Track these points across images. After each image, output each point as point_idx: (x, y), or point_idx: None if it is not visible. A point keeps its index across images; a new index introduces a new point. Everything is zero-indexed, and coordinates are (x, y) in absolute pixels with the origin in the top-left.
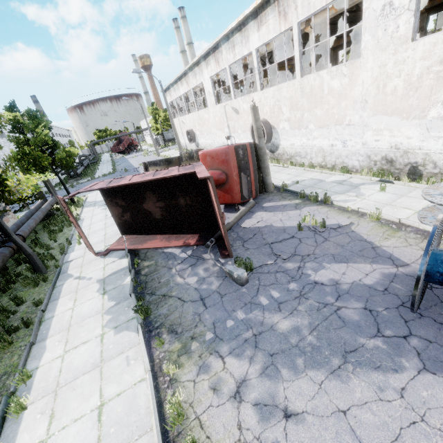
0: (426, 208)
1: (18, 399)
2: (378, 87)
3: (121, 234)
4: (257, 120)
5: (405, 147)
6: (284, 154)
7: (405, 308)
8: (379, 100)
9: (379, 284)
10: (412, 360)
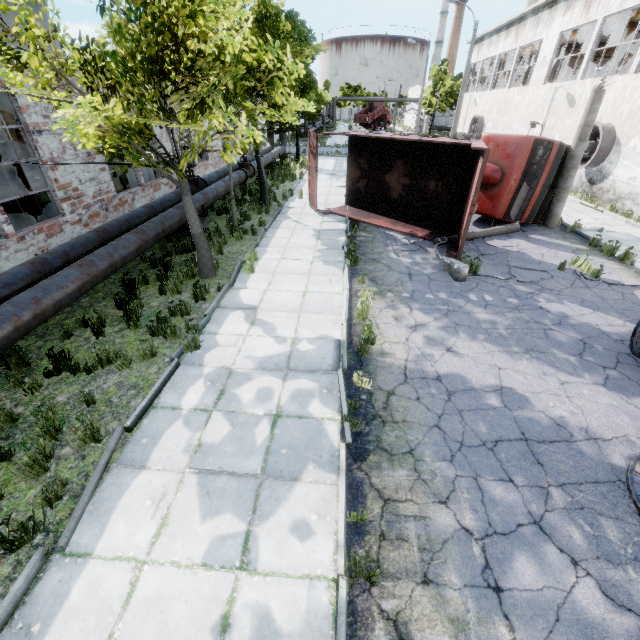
0: None
1: (251, 263)
2: None
3: (345, 203)
4: (592, 112)
5: None
6: (610, 190)
7: (629, 356)
8: None
9: (617, 335)
10: (595, 377)
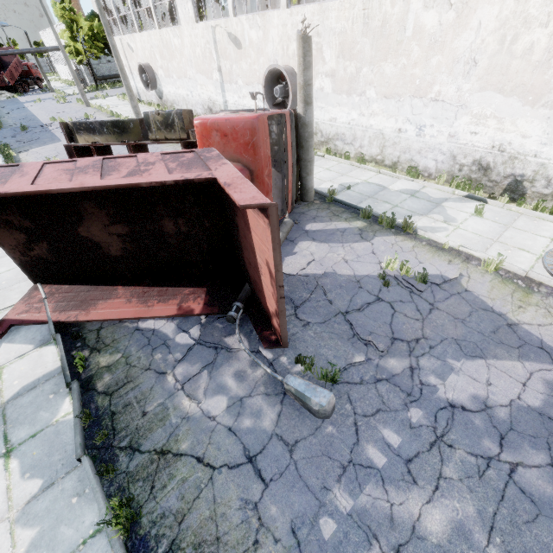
0: (549, 252)
1: None
2: (503, 40)
3: (32, 281)
4: (308, 67)
5: (515, 150)
6: (317, 133)
7: None
8: (498, 65)
9: (552, 407)
10: None
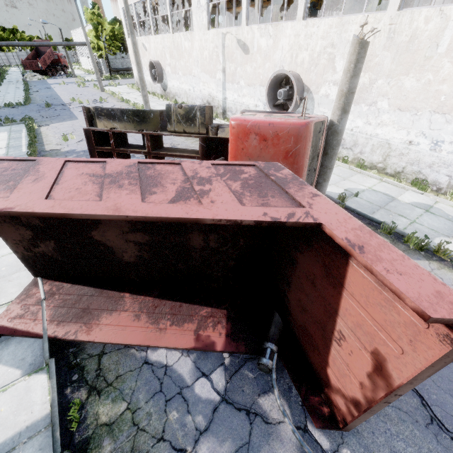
0: None
1: None
2: None
3: (32, 275)
4: (357, 74)
5: None
6: None
7: None
8: None
9: None
10: None
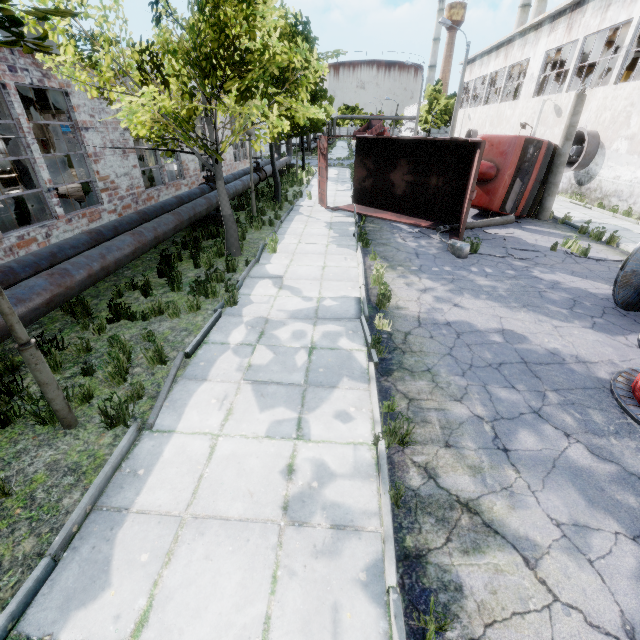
0: None
1: (273, 244)
2: None
3: (352, 201)
4: (576, 114)
5: None
6: (597, 190)
7: (614, 309)
8: None
9: (604, 295)
10: (584, 323)
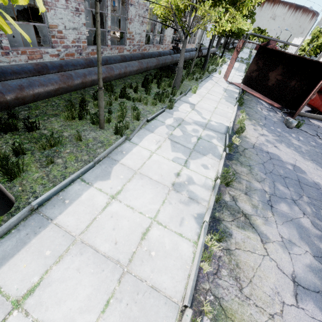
0: None
1: (195, 89)
2: None
3: (241, 82)
4: None
5: None
6: None
7: None
8: None
9: None
10: None
